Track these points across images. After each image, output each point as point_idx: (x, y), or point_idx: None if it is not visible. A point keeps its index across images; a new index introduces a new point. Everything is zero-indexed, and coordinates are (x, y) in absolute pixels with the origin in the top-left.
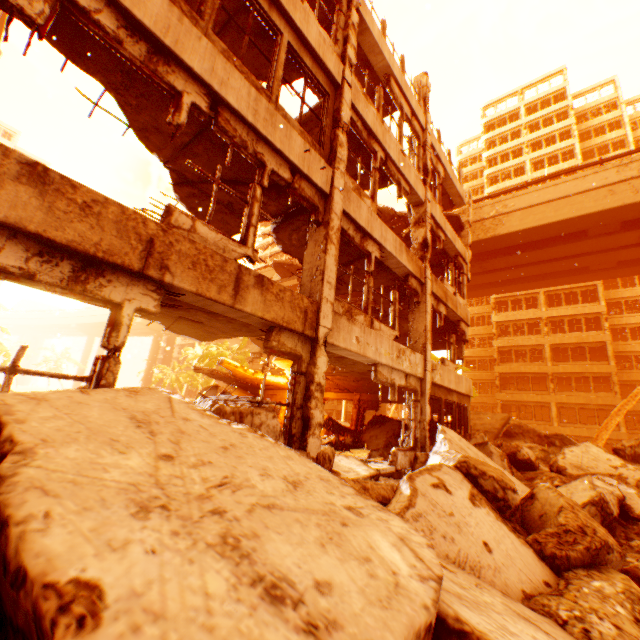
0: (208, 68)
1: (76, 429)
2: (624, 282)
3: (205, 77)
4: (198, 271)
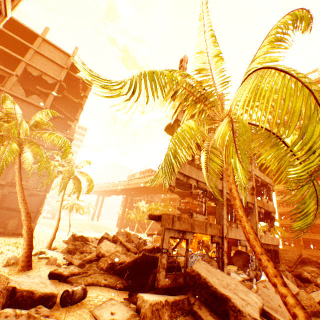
0: (196, 175)
1: (205, 273)
2: None
3: (195, 178)
4: (199, 227)
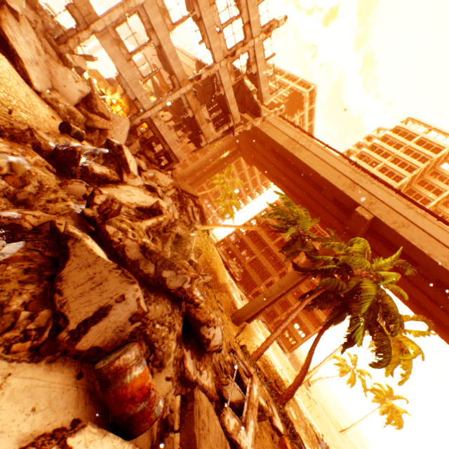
0: None
1: None
2: None
3: None
4: None
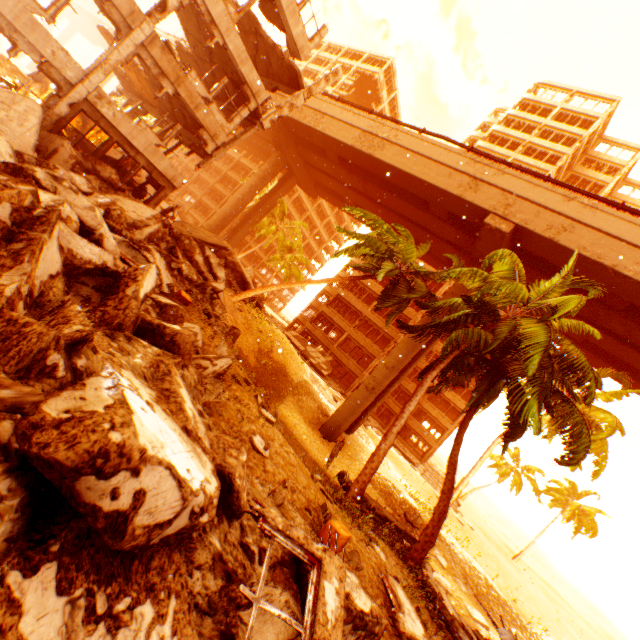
0: None
1: None
2: None
3: None
4: None
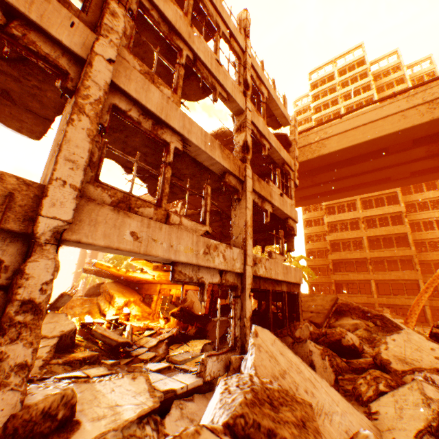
0: None
1: None
2: (415, 189)
3: None
4: None
